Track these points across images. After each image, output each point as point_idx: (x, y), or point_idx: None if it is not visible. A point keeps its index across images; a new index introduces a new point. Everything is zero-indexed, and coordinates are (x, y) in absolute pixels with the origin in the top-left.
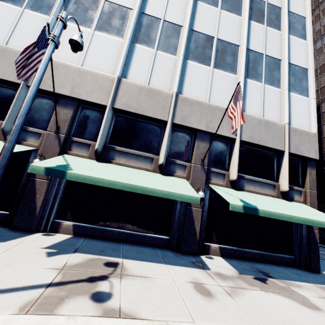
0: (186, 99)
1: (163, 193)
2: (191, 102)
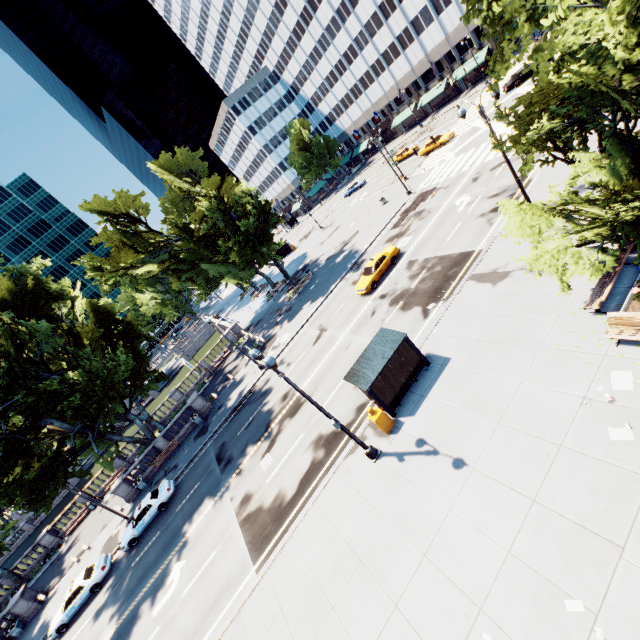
0: (429, 54)
1: (437, 95)
2: (431, 53)
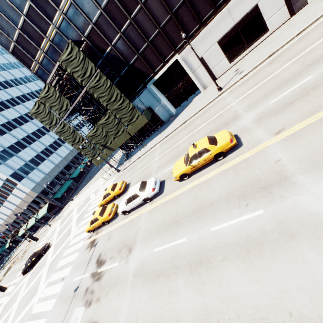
0: (18, 205)
1: (33, 224)
2: (19, 205)
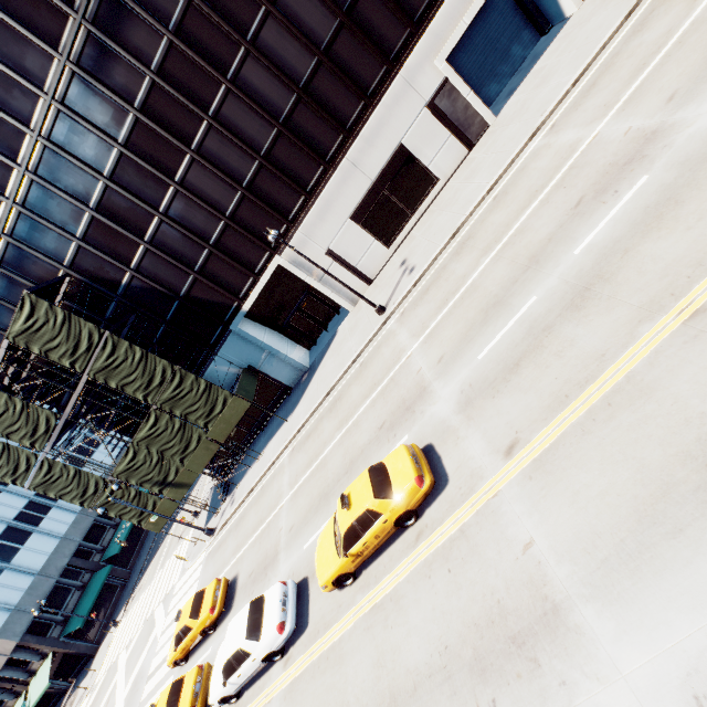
0: None
1: None
2: None
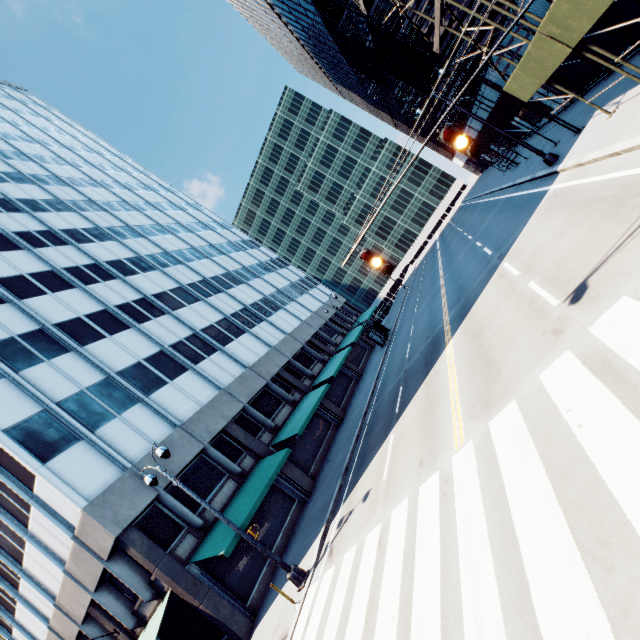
0: (59, 600)
1: None
2: (61, 599)
